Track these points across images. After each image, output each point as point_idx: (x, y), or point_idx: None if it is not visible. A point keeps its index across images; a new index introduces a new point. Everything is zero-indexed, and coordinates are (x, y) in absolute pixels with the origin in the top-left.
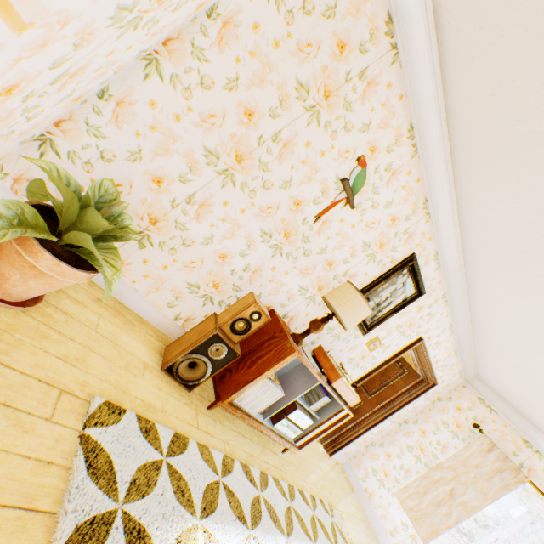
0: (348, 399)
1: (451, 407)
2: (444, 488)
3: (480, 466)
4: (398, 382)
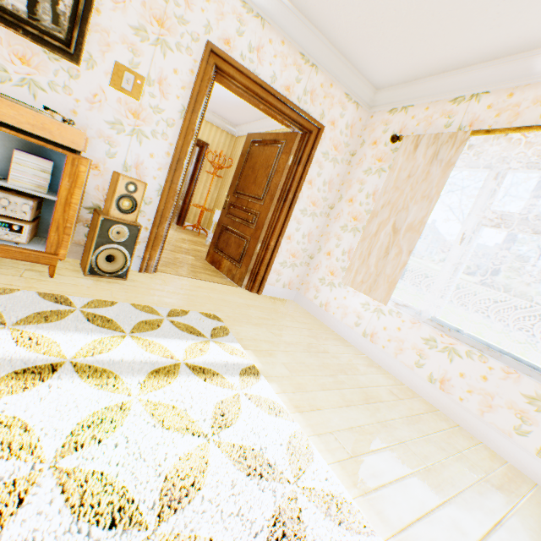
0: (48, 134)
1: (367, 149)
2: (386, 231)
3: (413, 173)
4: (281, 161)
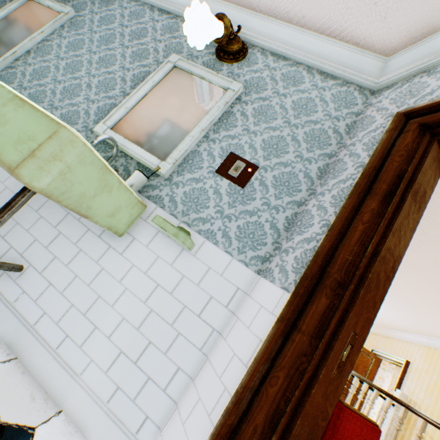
0: None
1: None
2: None
3: None
4: (372, 367)
